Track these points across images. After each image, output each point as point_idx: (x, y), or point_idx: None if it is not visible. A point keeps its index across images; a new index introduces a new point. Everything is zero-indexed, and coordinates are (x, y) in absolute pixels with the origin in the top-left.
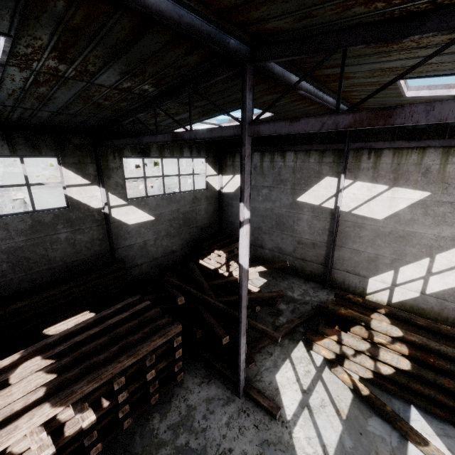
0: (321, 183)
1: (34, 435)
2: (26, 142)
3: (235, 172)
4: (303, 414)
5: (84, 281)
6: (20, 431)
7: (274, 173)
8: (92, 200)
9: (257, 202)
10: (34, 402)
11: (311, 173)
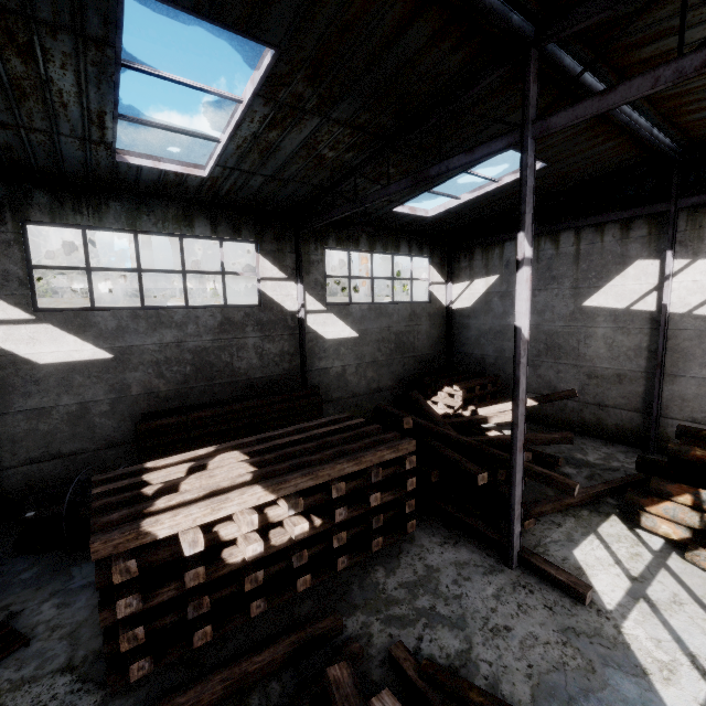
0: (628, 271)
1: (245, 514)
2: (228, 223)
3: (474, 276)
4: (639, 607)
5: (271, 401)
6: (231, 504)
7: (541, 268)
8: (287, 299)
9: (510, 318)
10: (241, 484)
11: (607, 258)
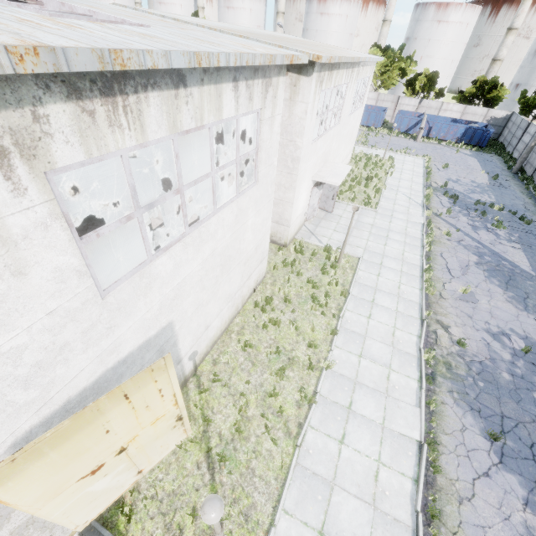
0: None
1: None
2: None
3: None
4: None
5: None
6: None
7: None
8: None
9: None
10: None
11: None
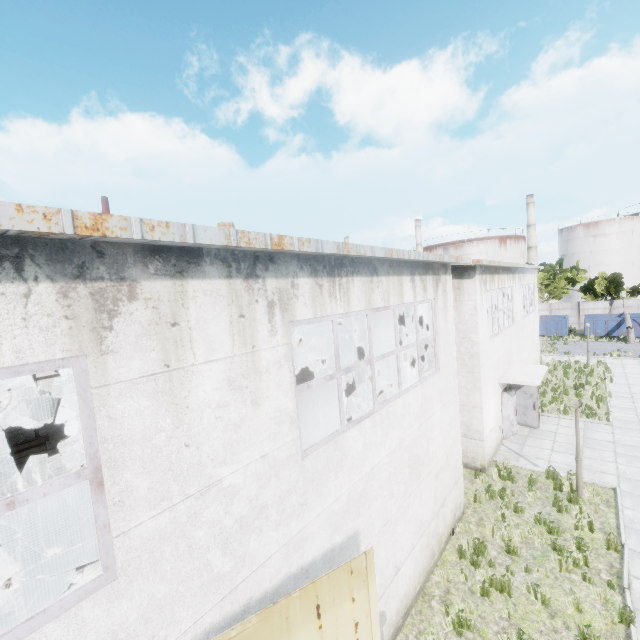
0: None
1: None
2: None
3: None
4: None
5: None
6: None
7: None
8: None
9: None
10: None
11: None
